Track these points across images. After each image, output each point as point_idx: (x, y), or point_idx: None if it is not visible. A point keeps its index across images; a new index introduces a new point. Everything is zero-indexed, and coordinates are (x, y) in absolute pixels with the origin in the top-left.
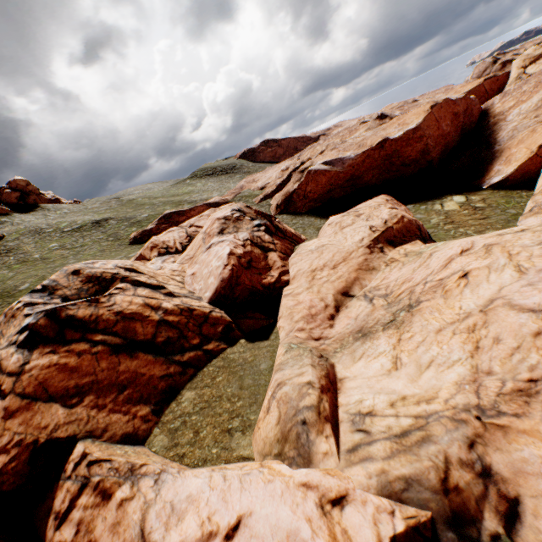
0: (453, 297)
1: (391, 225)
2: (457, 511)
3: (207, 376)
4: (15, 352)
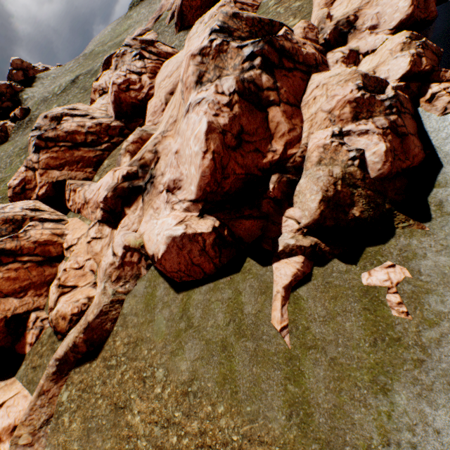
0: None
1: None
2: (143, 165)
3: (113, 154)
4: (34, 155)
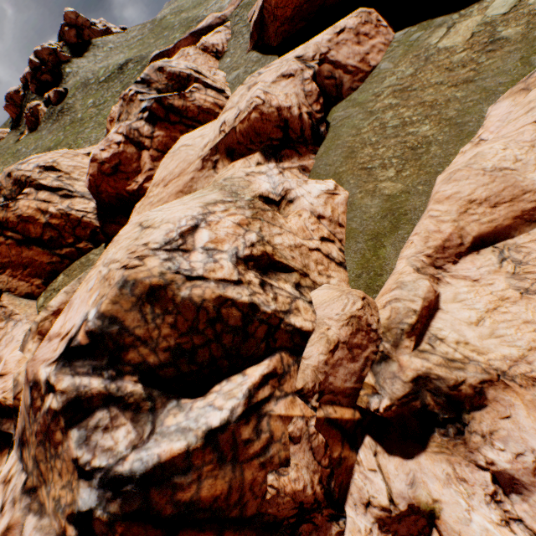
0: None
1: (236, 125)
2: (18, 407)
3: (73, 268)
4: None
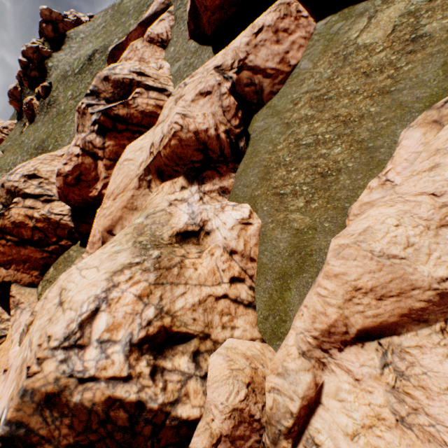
0: None
1: (161, 150)
2: None
3: (59, 262)
4: None
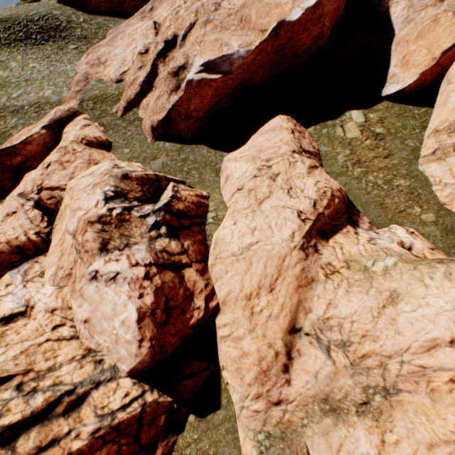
0: (444, 405)
1: (322, 211)
2: None
3: None
4: None
